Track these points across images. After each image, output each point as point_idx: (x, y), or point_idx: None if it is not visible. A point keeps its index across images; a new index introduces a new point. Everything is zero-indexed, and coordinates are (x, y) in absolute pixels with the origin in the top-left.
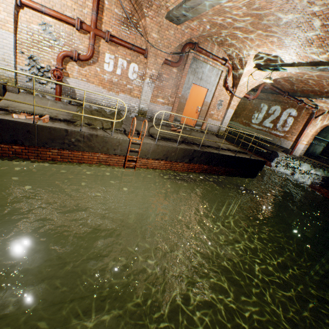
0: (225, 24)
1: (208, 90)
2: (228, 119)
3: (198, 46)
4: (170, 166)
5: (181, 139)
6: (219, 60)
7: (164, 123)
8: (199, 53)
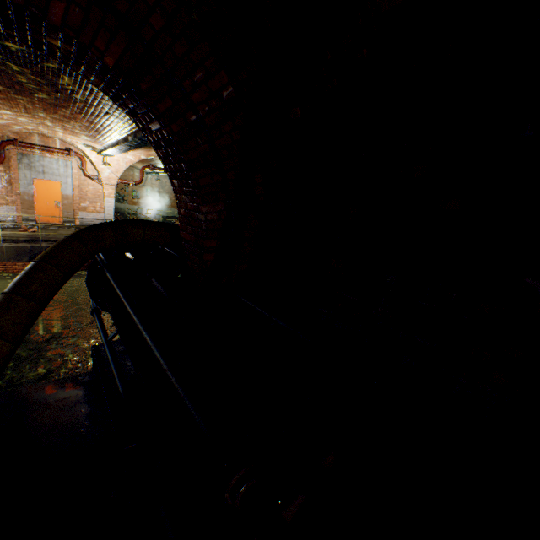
0: (9, 125)
1: (62, 182)
2: (112, 209)
3: (22, 142)
4: (5, 268)
5: (28, 239)
6: (61, 152)
7: (12, 225)
8: (29, 148)
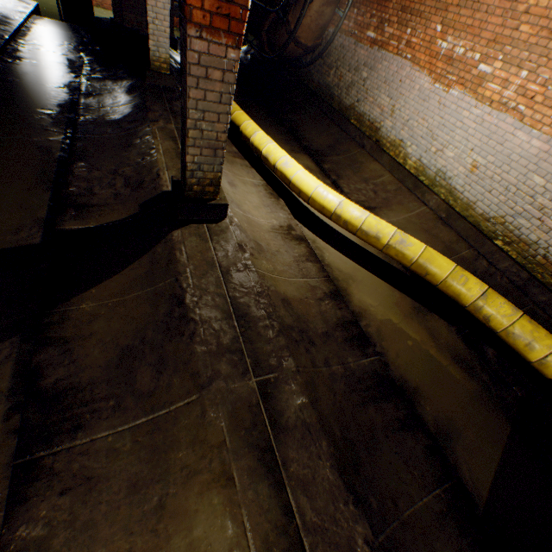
0: None
1: None
2: None
3: None
4: None
5: None
6: None
7: None
8: None
